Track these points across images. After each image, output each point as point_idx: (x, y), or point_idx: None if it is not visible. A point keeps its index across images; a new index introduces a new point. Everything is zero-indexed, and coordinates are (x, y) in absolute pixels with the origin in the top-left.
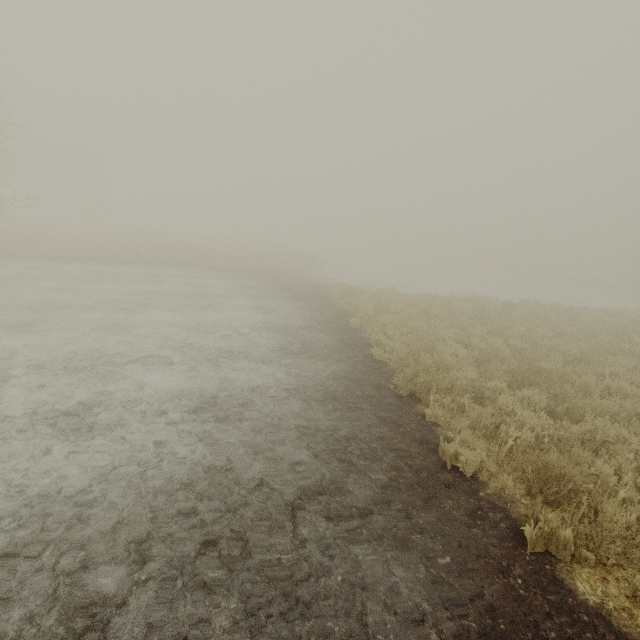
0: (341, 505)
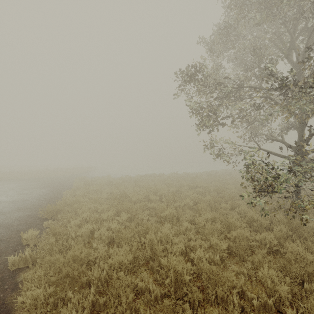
0: None
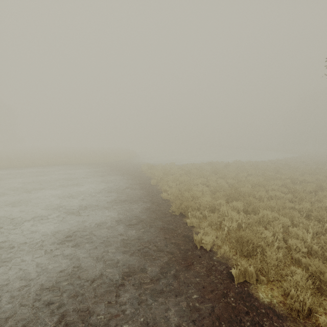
0: (142, 279)
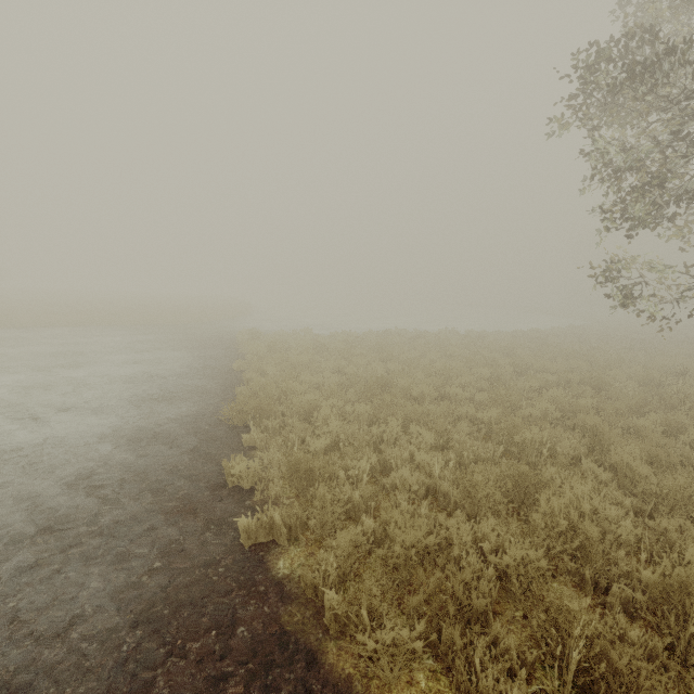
0: (74, 536)
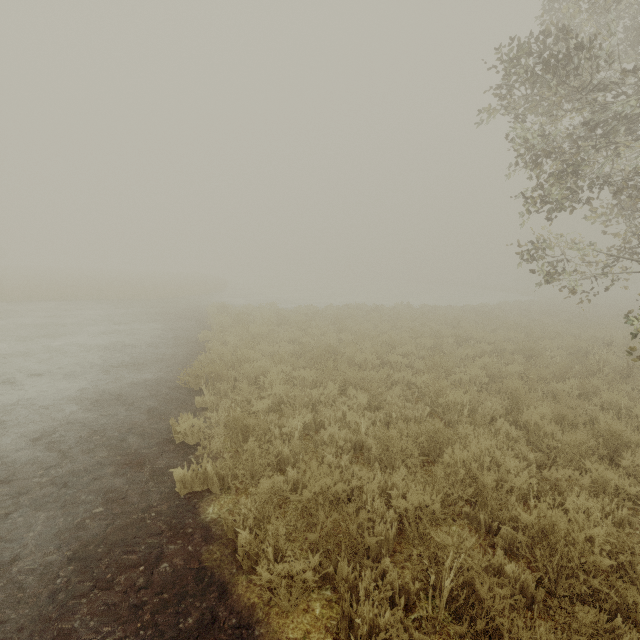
0: (28, 485)
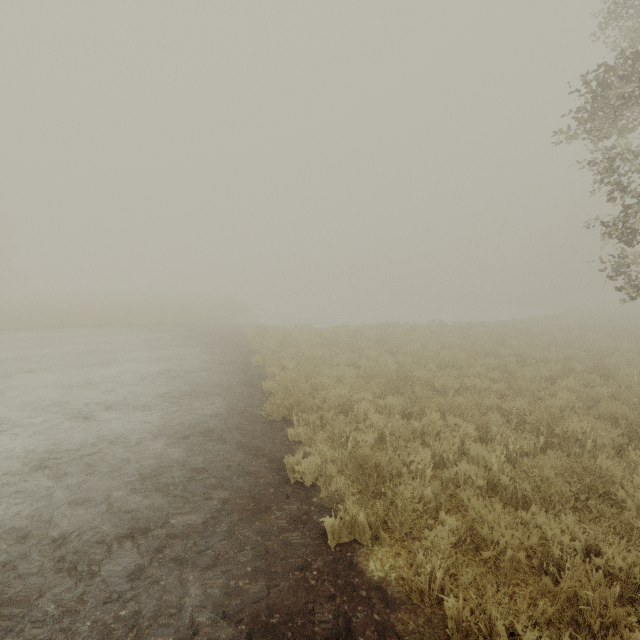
0: (159, 538)
